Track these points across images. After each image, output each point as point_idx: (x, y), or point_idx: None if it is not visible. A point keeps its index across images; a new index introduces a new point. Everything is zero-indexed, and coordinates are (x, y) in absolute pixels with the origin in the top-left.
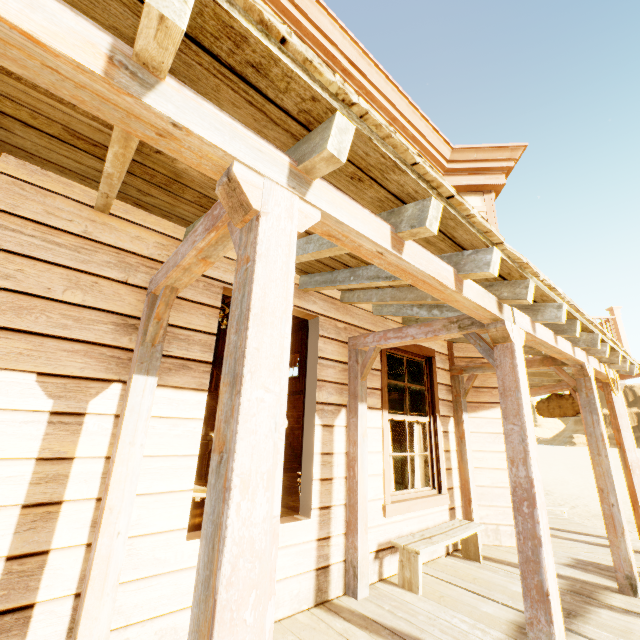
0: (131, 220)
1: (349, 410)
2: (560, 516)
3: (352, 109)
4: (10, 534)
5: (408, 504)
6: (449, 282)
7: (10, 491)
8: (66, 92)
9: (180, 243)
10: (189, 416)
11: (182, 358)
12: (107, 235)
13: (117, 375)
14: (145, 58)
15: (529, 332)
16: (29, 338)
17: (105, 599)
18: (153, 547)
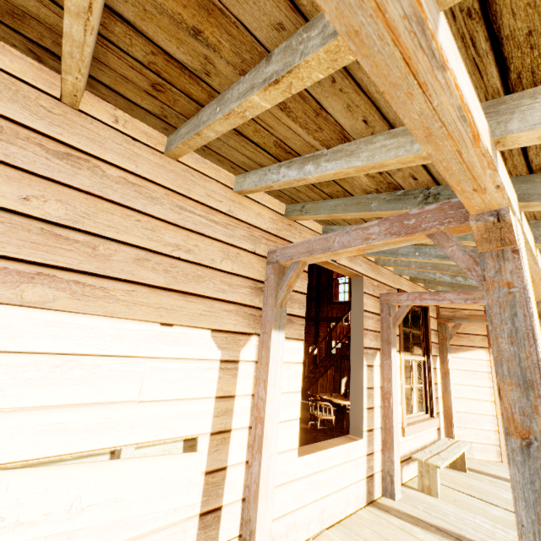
0: (254, 199)
1: (382, 353)
2: None
3: None
4: (205, 455)
5: (416, 426)
6: None
7: (203, 422)
8: (444, 164)
9: (283, 218)
10: (294, 361)
11: (288, 314)
12: (242, 213)
13: (254, 329)
14: (506, 140)
15: None
16: (204, 301)
17: (268, 504)
18: (280, 463)
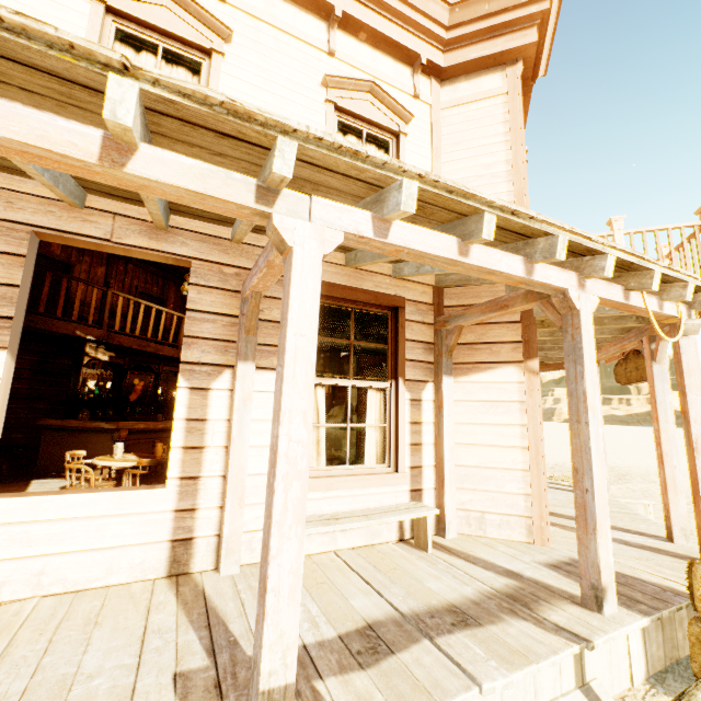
0: None
1: (235, 371)
2: (628, 510)
3: None
4: None
5: (330, 481)
6: (79, 151)
7: None
8: None
9: None
10: None
11: None
12: None
13: None
14: None
15: (360, 234)
16: None
17: None
18: None
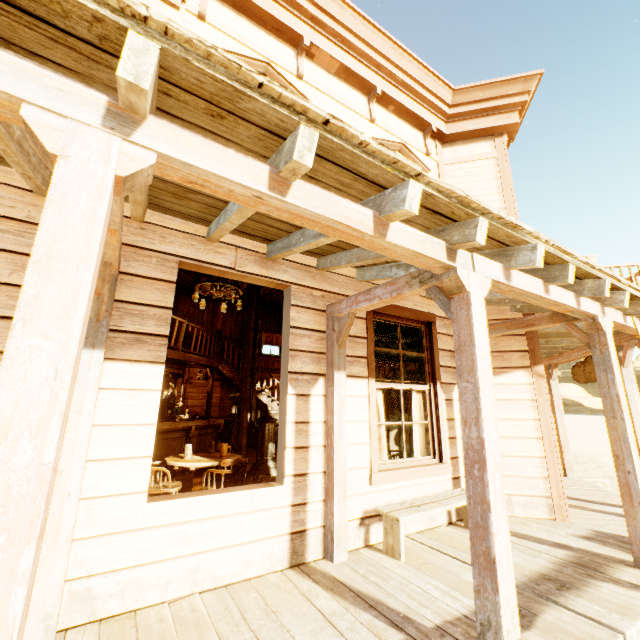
0: None
1: (327, 379)
2: (598, 488)
3: (151, 25)
4: None
5: (399, 473)
6: (364, 226)
7: None
8: None
9: (129, 221)
10: (146, 387)
11: (136, 333)
12: None
13: None
14: None
15: (498, 280)
16: None
17: (58, 551)
18: (112, 508)
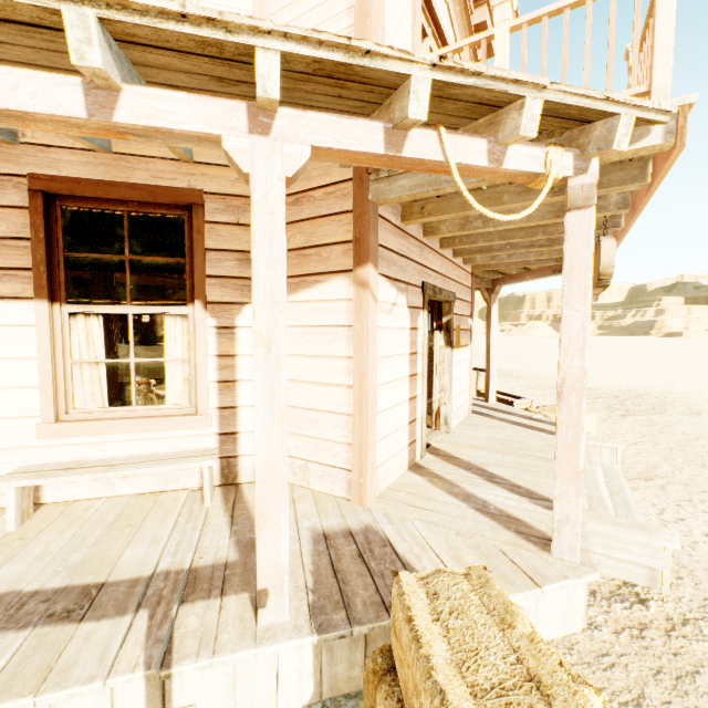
0: None
1: None
2: None
3: None
4: None
5: (95, 425)
6: None
7: None
8: None
9: None
10: None
11: None
12: None
13: None
14: None
15: None
16: None
17: None
18: None
